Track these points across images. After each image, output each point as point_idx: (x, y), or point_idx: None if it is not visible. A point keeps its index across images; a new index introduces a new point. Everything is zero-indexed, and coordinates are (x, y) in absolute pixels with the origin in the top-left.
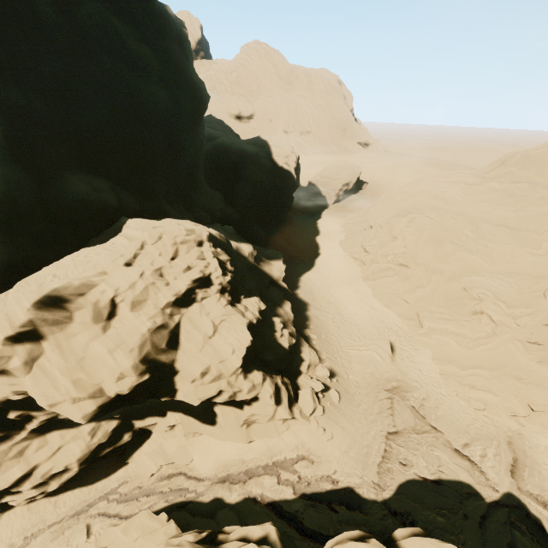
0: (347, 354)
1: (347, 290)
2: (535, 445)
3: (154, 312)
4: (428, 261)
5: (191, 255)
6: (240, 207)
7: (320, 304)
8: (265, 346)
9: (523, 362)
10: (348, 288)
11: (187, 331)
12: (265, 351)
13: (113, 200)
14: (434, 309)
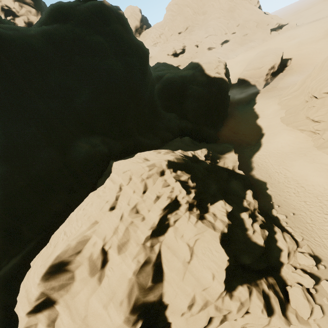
0: (325, 231)
1: (302, 162)
2: None
3: (136, 249)
4: None
5: (157, 186)
6: (190, 118)
7: (278, 180)
8: (241, 248)
9: None
10: (303, 159)
11: (167, 260)
12: (242, 254)
13: (104, 150)
14: None
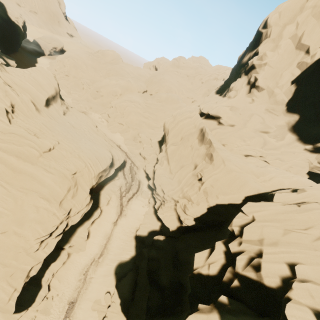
0: None
1: None
2: (88, 113)
3: None
4: (73, 74)
5: None
6: None
7: None
8: None
9: (90, 98)
10: None
11: None
12: None
13: None
14: (74, 88)
